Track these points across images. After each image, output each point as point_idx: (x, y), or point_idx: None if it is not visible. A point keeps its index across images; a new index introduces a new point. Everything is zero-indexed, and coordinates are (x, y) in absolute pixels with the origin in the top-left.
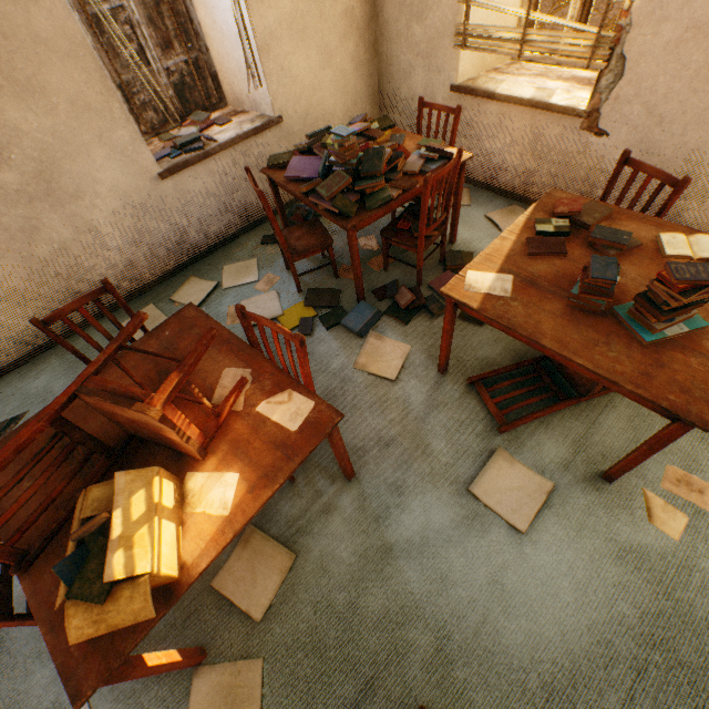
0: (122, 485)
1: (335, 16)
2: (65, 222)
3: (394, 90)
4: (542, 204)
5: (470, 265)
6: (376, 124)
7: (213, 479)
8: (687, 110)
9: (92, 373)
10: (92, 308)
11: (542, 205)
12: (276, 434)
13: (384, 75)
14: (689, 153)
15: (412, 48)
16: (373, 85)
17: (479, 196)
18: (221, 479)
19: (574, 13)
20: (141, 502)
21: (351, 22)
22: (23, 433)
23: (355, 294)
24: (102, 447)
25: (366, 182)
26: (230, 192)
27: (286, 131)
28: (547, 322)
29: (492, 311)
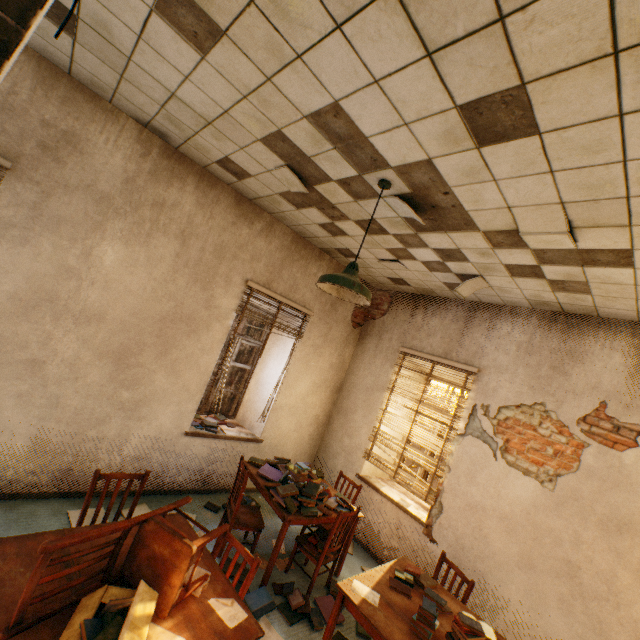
0: (141, 590)
1: (311, 414)
2: (121, 426)
3: (325, 459)
4: (399, 561)
5: (356, 575)
6: (315, 471)
7: (167, 634)
8: (474, 546)
9: (159, 513)
10: (64, 485)
11: (399, 562)
12: (218, 624)
13: (322, 449)
14: (480, 575)
15: (342, 445)
16: (314, 451)
17: (359, 550)
18: (172, 637)
19: (420, 472)
20: (146, 607)
21: (316, 420)
22: (120, 523)
23: (259, 578)
24: (111, 568)
25: (305, 497)
26: (210, 462)
27: (260, 447)
28: (398, 633)
29: (366, 610)
